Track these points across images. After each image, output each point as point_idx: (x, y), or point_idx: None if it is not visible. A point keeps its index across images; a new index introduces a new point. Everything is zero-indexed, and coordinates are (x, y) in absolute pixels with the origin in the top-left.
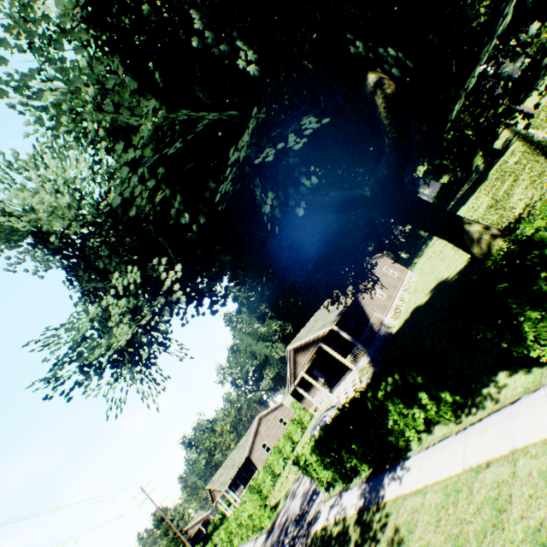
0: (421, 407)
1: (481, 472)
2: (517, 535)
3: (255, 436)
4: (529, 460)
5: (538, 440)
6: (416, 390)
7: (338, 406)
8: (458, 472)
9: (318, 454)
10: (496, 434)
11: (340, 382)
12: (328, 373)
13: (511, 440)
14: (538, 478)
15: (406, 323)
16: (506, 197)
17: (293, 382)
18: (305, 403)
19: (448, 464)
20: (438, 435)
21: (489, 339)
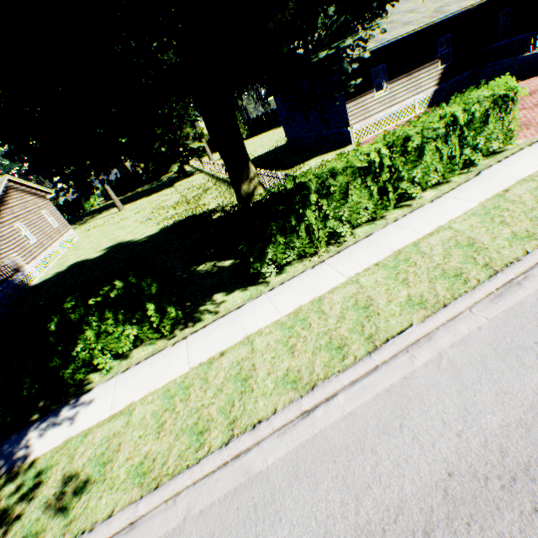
0: (137, 323)
1: (217, 361)
2: (269, 387)
3: None
4: (266, 336)
5: (270, 323)
6: (145, 301)
7: None
8: (185, 372)
9: None
10: (227, 331)
11: None
12: None
13: (245, 330)
14: (277, 344)
15: (63, 275)
16: (199, 198)
17: None
18: None
19: (167, 372)
20: (141, 356)
21: (199, 276)
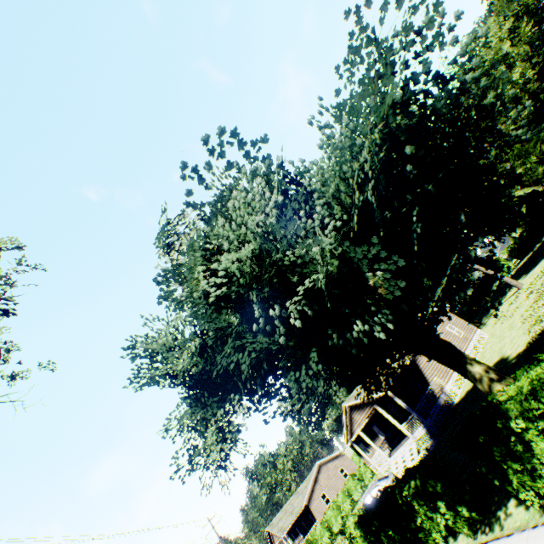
0: (443, 513)
1: None
2: None
3: (315, 484)
4: None
5: None
6: (436, 497)
7: (390, 477)
8: None
9: (361, 530)
10: None
11: (398, 446)
12: (388, 433)
13: None
14: None
15: (466, 396)
16: None
17: (350, 438)
18: (365, 459)
19: None
20: (459, 543)
21: None
